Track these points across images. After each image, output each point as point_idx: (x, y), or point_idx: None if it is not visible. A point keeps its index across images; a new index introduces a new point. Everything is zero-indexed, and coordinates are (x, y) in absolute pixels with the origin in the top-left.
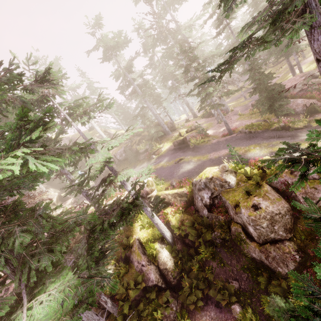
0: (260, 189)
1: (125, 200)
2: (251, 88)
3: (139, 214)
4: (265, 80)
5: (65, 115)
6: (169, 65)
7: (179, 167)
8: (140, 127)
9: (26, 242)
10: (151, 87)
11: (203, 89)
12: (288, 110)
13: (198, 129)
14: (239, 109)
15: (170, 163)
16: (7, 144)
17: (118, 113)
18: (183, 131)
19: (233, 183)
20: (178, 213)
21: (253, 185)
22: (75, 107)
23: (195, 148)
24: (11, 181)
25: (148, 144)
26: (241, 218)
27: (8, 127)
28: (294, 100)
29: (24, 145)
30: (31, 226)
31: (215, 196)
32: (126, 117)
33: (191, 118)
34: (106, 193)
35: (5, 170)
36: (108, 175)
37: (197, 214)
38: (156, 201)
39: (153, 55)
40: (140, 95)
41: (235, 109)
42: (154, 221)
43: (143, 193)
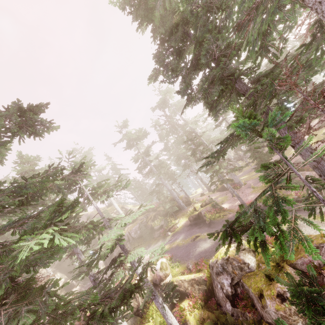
0: (283, 273)
1: (128, 280)
2: (254, 164)
3: (151, 310)
4: (265, 158)
5: (88, 195)
6: (181, 148)
7: (196, 245)
8: (156, 202)
9: (28, 323)
10: (165, 167)
11: (210, 167)
12: (297, 182)
13: (212, 203)
14: (252, 182)
15: (186, 241)
16: (44, 224)
17: (136, 189)
18: (197, 205)
19: (254, 265)
20: (197, 309)
21: (273, 266)
22: (97, 187)
23: (212, 223)
24: (33, 256)
25: (163, 219)
26: (270, 315)
27: (49, 211)
28: (301, 172)
29: (54, 224)
30: (37, 305)
31: (237, 282)
32: (143, 193)
33: (207, 191)
34: (114, 277)
35: (37, 244)
36: (119, 254)
37: (219, 310)
38: (168, 289)
39: (167, 142)
40: (156, 173)
41: (248, 182)
42: (168, 320)
43: (156, 279)
